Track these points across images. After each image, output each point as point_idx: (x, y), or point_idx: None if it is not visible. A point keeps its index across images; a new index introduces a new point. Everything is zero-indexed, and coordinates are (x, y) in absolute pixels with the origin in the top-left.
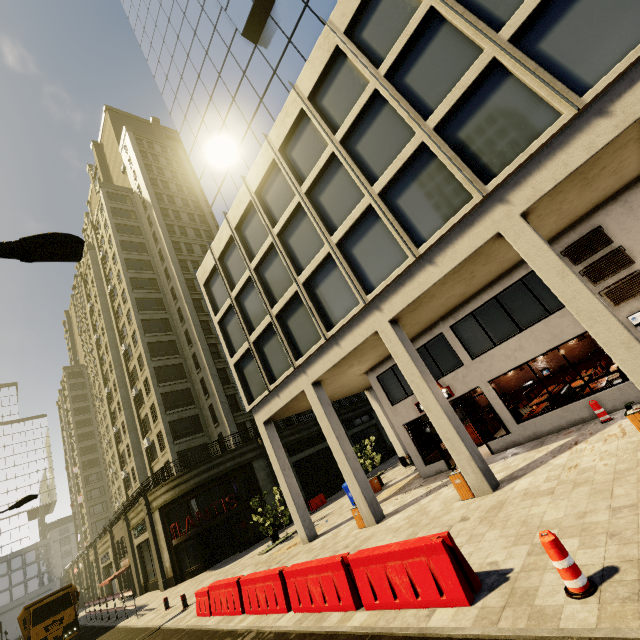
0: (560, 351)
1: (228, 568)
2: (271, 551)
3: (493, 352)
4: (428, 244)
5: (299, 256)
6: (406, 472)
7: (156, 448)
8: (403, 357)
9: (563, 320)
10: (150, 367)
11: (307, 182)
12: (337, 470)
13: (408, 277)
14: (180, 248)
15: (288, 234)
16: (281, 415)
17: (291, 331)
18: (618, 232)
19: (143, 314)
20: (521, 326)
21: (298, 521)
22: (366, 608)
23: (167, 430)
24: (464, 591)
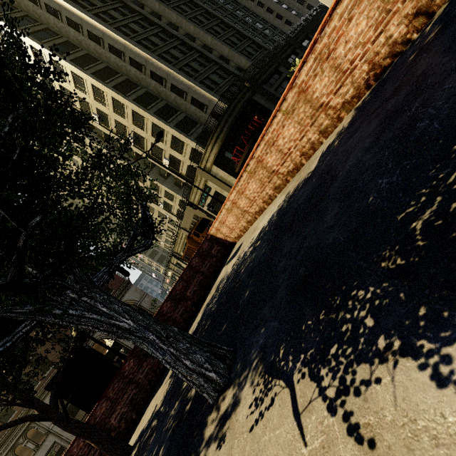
0: None
1: None
2: None
3: None
4: None
5: None
6: None
7: (176, 157)
8: None
9: None
10: (130, 101)
11: None
12: None
13: None
14: None
15: None
16: None
17: None
18: None
19: (88, 70)
20: None
21: None
22: None
23: (178, 131)
24: None
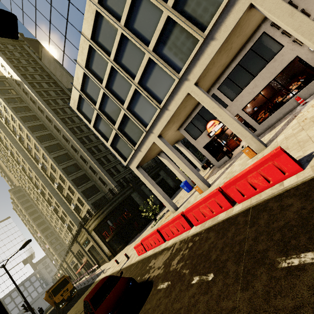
0: (275, 80)
1: (138, 239)
2: (157, 224)
3: (242, 93)
4: (210, 27)
5: (130, 68)
6: (205, 172)
7: (79, 206)
8: (206, 101)
9: (275, 63)
10: (60, 169)
11: (123, 17)
12: (169, 187)
13: (200, 53)
14: (50, 103)
15: (120, 58)
16: (143, 162)
17: (138, 114)
18: (299, 2)
19: (44, 144)
20: (254, 74)
21: (168, 204)
22: (239, 203)
23: (82, 195)
24: (298, 165)
